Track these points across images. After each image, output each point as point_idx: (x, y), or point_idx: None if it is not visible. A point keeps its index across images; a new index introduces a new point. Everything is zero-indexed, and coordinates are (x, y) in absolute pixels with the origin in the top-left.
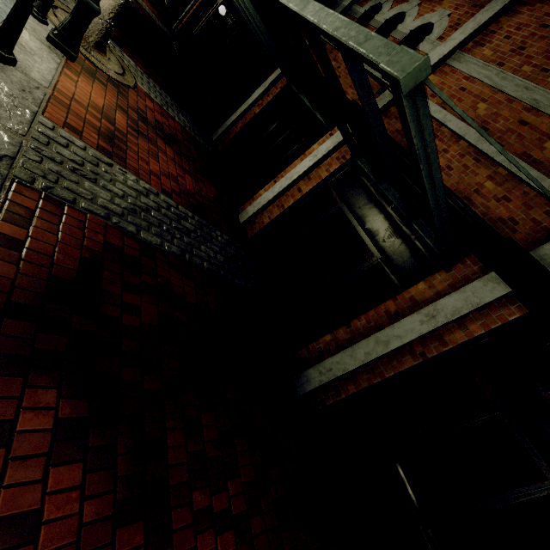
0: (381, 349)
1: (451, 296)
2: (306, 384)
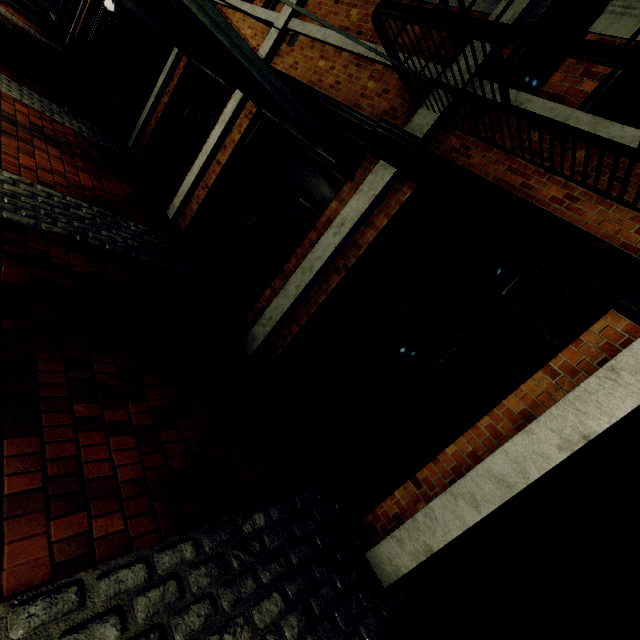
0: (307, 276)
1: (353, 199)
2: (253, 343)
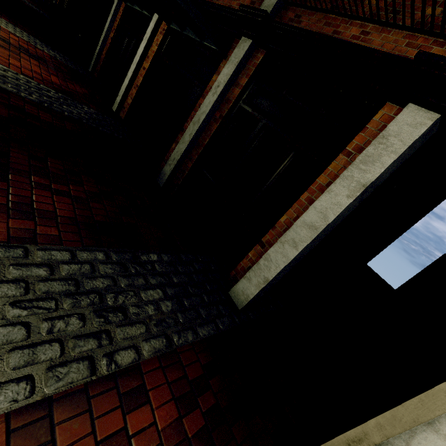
0: (196, 126)
1: (225, 68)
2: (164, 177)
